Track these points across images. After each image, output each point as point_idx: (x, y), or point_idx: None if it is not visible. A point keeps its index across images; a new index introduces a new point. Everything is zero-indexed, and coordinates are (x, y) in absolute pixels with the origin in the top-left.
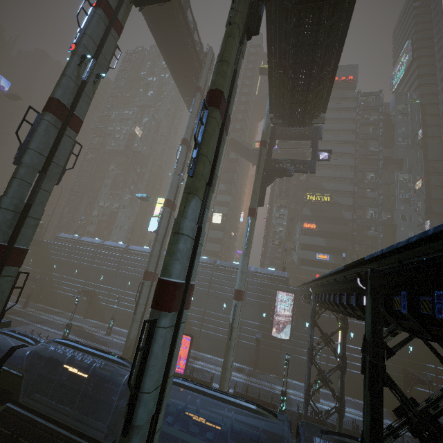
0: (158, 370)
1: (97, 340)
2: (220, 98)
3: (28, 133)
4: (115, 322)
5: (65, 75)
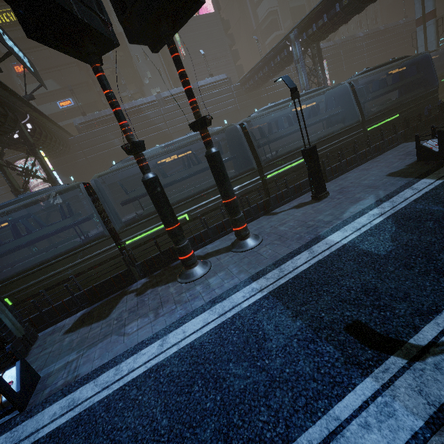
0: None
1: None
2: None
3: None
4: None
5: None
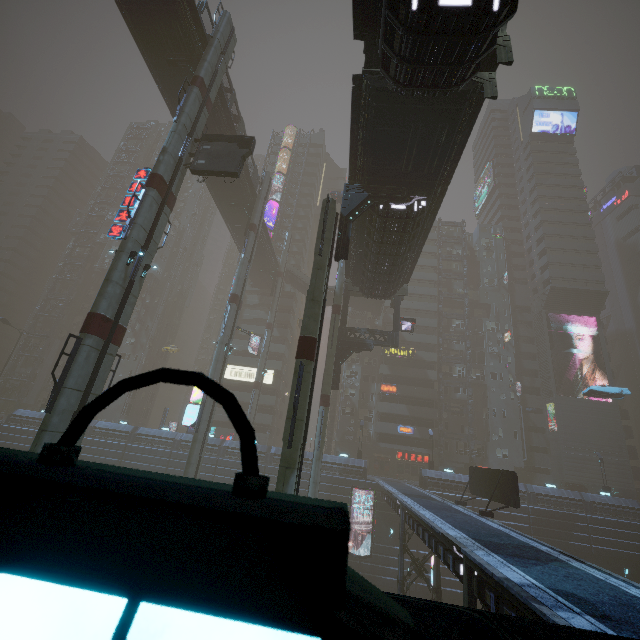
0: None
1: None
2: (314, 347)
3: (65, 368)
4: None
5: (111, 281)
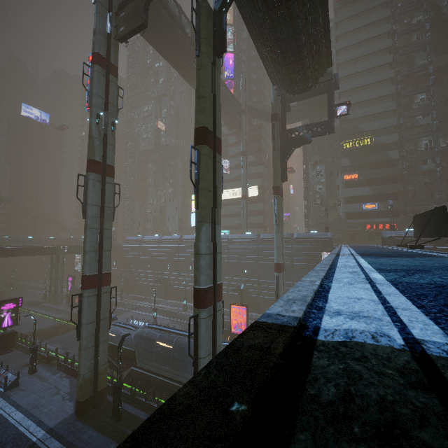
0: (207, 344)
1: (178, 316)
2: (205, 134)
3: (84, 194)
4: (188, 300)
5: (91, 137)
